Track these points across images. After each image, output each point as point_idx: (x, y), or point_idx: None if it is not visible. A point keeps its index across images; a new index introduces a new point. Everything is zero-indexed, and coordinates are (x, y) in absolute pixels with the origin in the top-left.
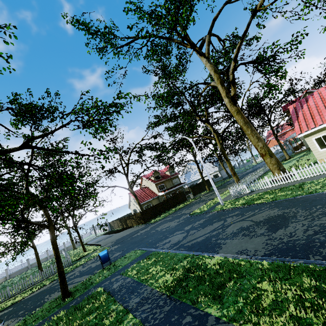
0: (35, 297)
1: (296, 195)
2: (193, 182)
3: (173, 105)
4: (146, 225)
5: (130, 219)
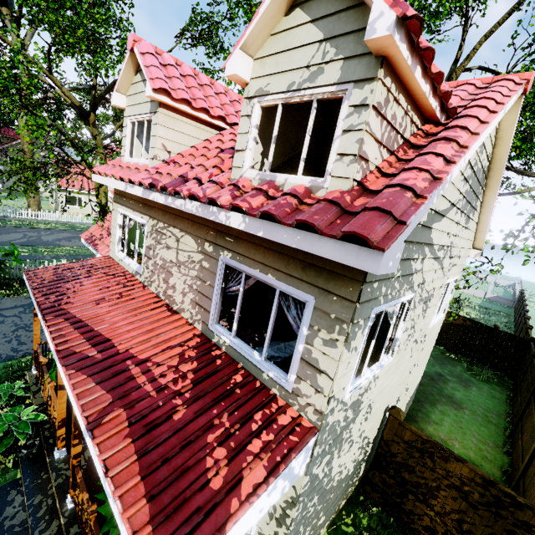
0: None
1: (71, 229)
2: None
3: None
4: None
5: None
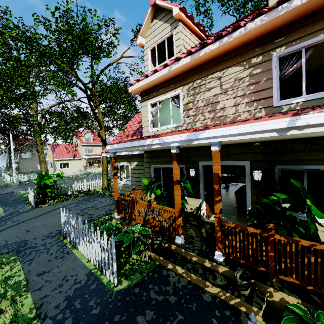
0: None
1: (68, 178)
2: None
3: None
4: None
5: None
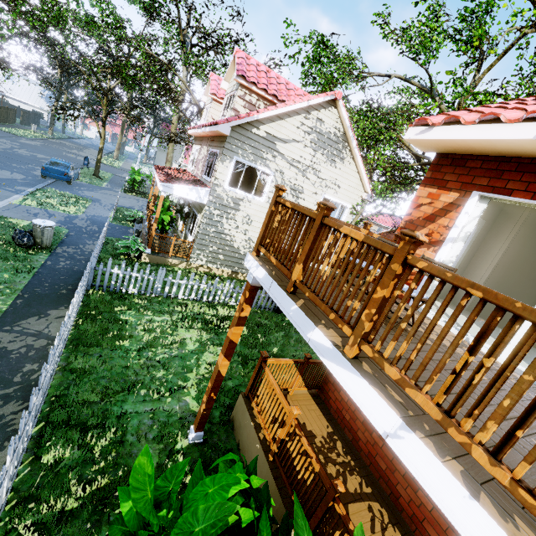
0: (2, 153)
1: None
2: None
3: None
4: (1, 131)
5: None
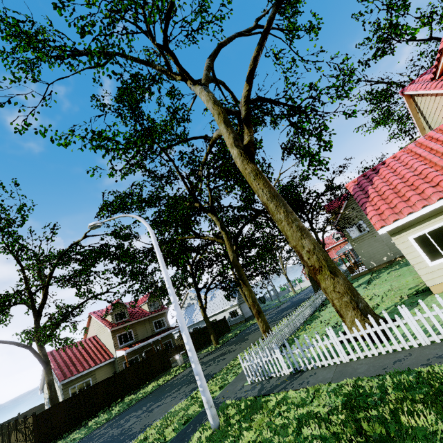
0: None
1: None
2: (196, 324)
3: (154, 177)
4: None
5: (15, 432)
